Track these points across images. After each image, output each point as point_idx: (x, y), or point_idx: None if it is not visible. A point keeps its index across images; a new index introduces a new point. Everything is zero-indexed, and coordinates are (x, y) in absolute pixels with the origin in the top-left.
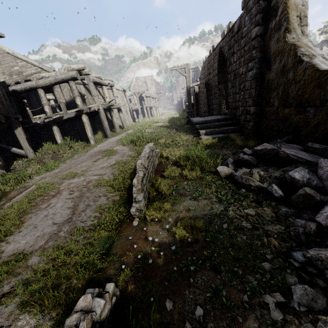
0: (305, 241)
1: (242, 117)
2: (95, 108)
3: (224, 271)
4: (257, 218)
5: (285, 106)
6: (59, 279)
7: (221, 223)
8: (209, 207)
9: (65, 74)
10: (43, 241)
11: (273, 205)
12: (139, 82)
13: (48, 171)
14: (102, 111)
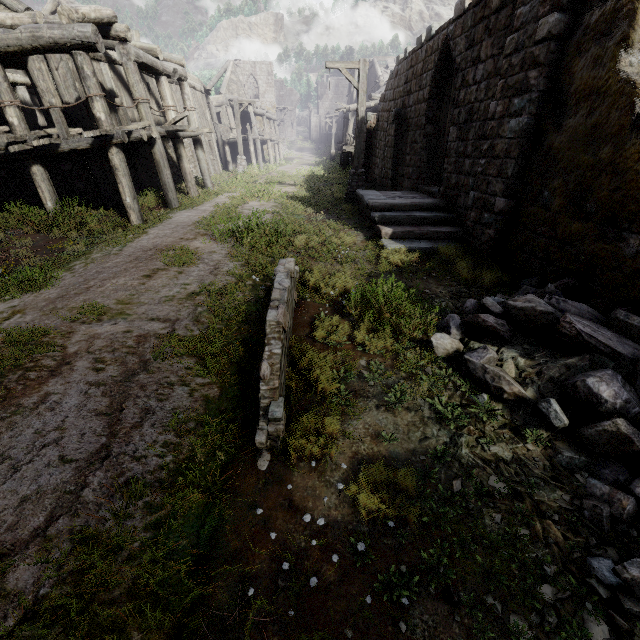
0: (609, 533)
1: (473, 212)
2: (143, 135)
3: (468, 605)
4: (515, 468)
5: (574, 215)
6: (97, 632)
7: (447, 476)
8: (420, 433)
9: (62, 27)
10: (42, 516)
11: (546, 442)
12: (239, 73)
13: (29, 292)
14: (158, 144)
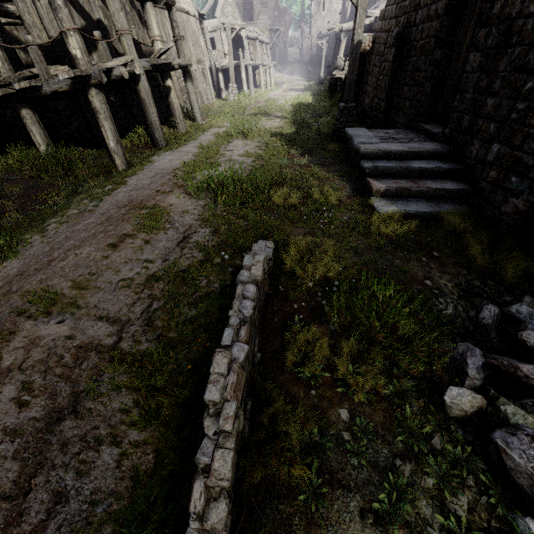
0: None
1: (492, 171)
2: (123, 73)
3: None
4: None
5: None
6: None
7: None
8: None
9: None
10: None
11: None
12: None
13: None
14: (142, 80)
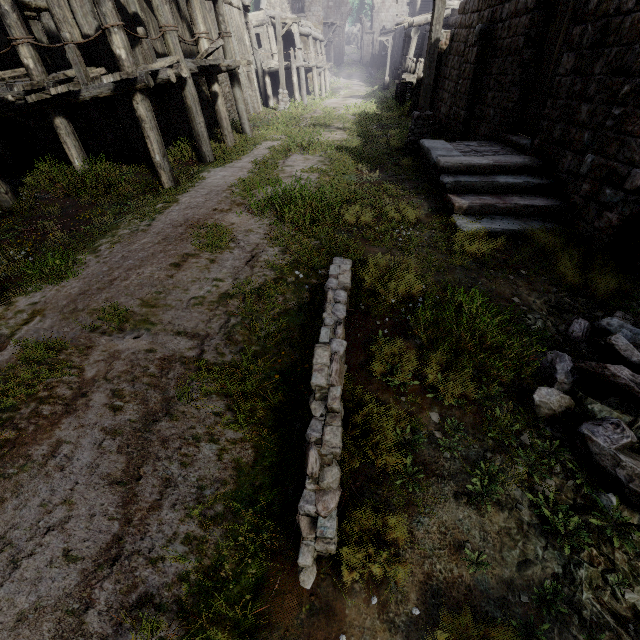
0: None
1: (586, 184)
2: (170, 76)
3: None
4: None
5: None
6: None
7: (561, 637)
8: (517, 551)
9: None
10: None
11: None
12: None
13: (51, 284)
14: (188, 84)
